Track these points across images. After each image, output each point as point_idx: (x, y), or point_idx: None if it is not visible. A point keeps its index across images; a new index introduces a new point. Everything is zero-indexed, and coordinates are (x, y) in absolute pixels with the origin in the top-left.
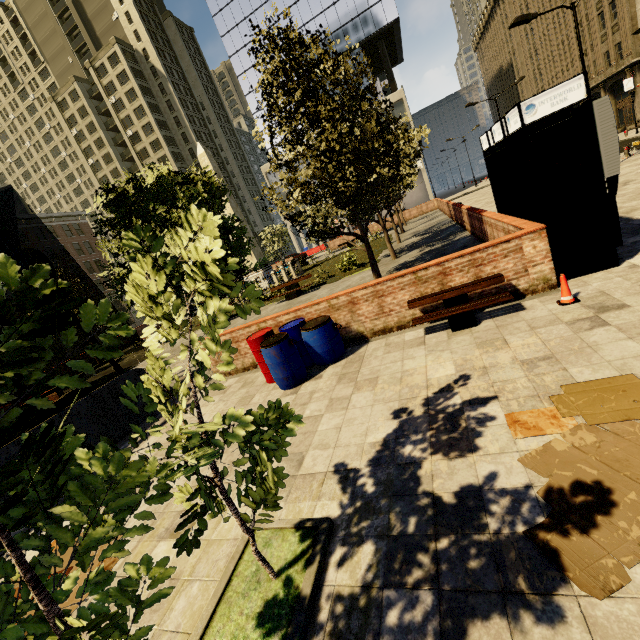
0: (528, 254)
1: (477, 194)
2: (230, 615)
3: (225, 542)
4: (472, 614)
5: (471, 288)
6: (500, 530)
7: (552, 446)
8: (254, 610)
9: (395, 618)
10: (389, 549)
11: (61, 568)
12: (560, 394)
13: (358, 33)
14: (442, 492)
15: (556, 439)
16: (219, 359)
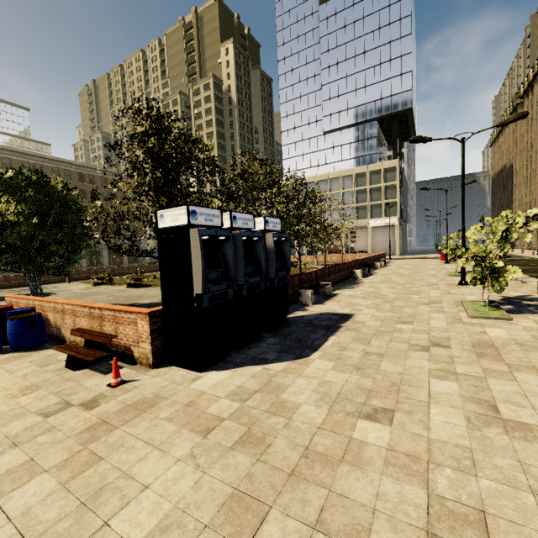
0: (140, 330)
1: (418, 261)
2: None
3: None
4: None
5: (96, 338)
6: None
7: None
8: None
9: None
10: None
11: None
12: None
13: (377, 111)
14: None
15: None
16: None
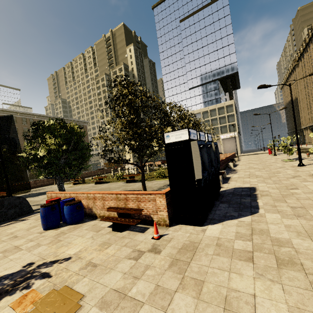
0: (158, 204)
1: (256, 156)
2: None
3: None
4: None
5: (129, 211)
6: None
7: None
8: None
9: None
10: None
11: None
12: (56, 290)
13: (218, 75)
14: None
15: None
16: None
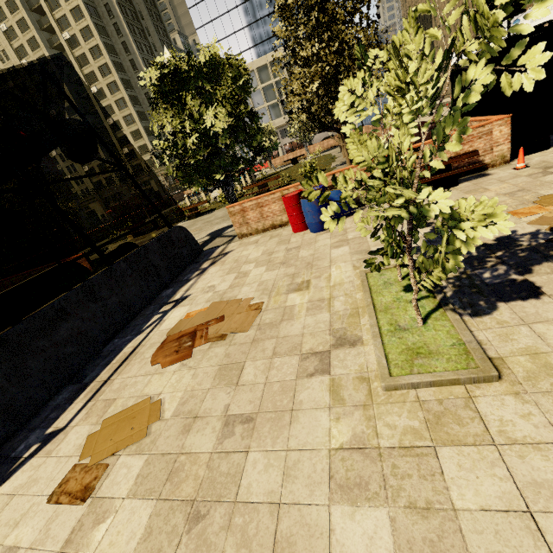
0: (495, 137)
1: None
2: (383, 294)
3: (344, 284)
4: (531, 265)
5: (455, 160)
6: (530, 244)
7: (545, 216)
8: (398, 290)
9: (488, 275)
10: (466, 262)
11: (214, 317)
12: (539, 200)
13: None
14: (485, 241)
15: (546, 214)
16: (243, 222)
